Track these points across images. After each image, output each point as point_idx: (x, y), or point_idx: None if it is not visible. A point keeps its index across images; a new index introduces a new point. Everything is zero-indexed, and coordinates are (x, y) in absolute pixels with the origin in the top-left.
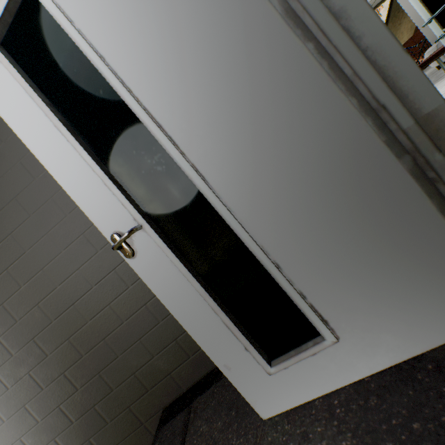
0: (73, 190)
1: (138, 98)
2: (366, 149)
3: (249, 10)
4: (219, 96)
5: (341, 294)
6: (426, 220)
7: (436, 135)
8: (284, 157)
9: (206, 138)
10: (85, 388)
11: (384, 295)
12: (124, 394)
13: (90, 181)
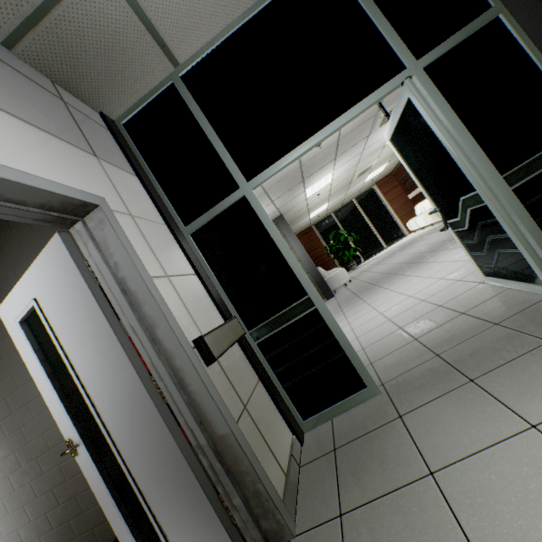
0: (51, 407)
1: (82, 379)
2: (176, 453)
3: (127, 368)
4: (116, 397)
5: (171, 522)
6: (204, 501)
7: (225, 448)
8: (143, 439)
9: (111, 413)
10: (65, 504)
11: (190, 532)
12: (91, 517)
13: (59, 406)
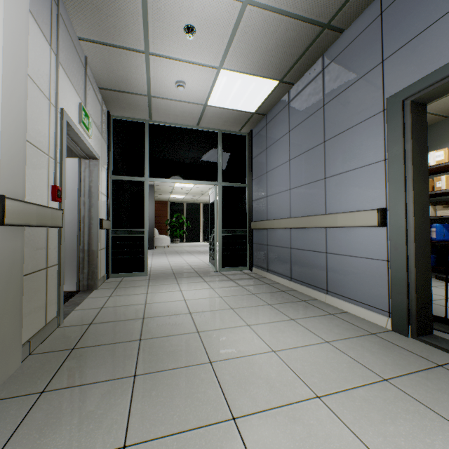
0: None
1: None
2: (75, 247)
3: (74, 213)
4: None
5: None
6: (75, 266)
7: (92, 254)
8: None
9: None
10: None
11: None
12: None
13: None
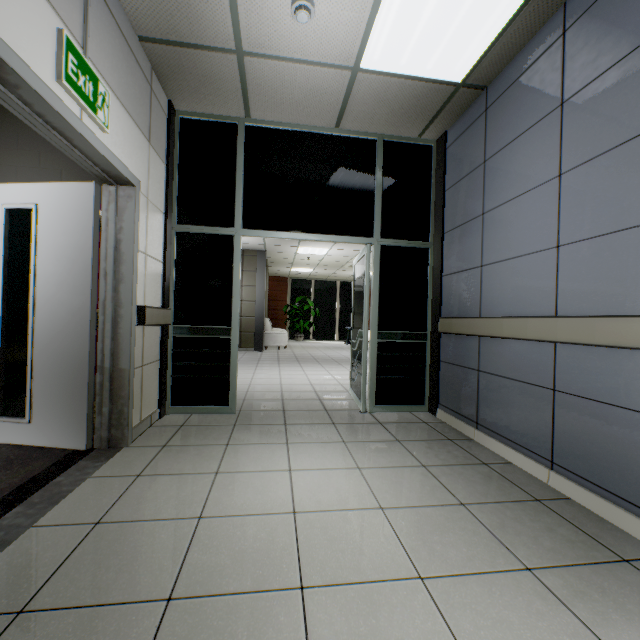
0: None
1: (37, 281)
2: (84, 363)
3: (86, 294)
4: (60, 307)
5: (45, 405)
6: (84, 399)
7: (119, 377)
8: (63, 343)
9: (46, 315)
10: None
11: (57, 416)
12: None
13: None
